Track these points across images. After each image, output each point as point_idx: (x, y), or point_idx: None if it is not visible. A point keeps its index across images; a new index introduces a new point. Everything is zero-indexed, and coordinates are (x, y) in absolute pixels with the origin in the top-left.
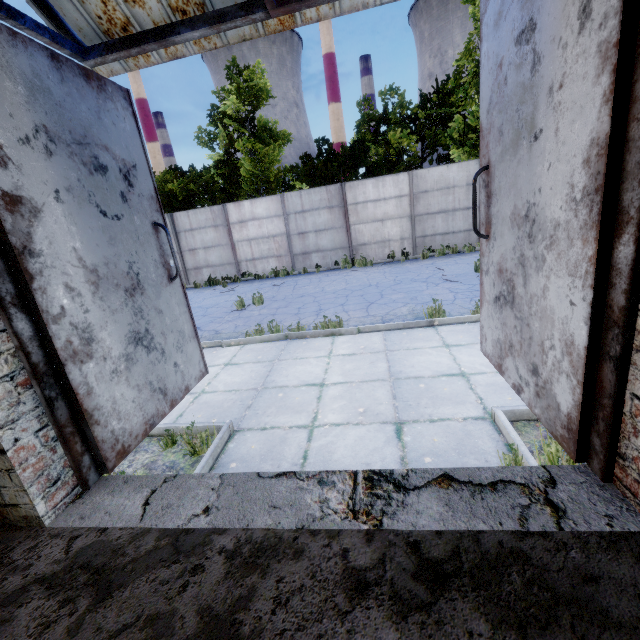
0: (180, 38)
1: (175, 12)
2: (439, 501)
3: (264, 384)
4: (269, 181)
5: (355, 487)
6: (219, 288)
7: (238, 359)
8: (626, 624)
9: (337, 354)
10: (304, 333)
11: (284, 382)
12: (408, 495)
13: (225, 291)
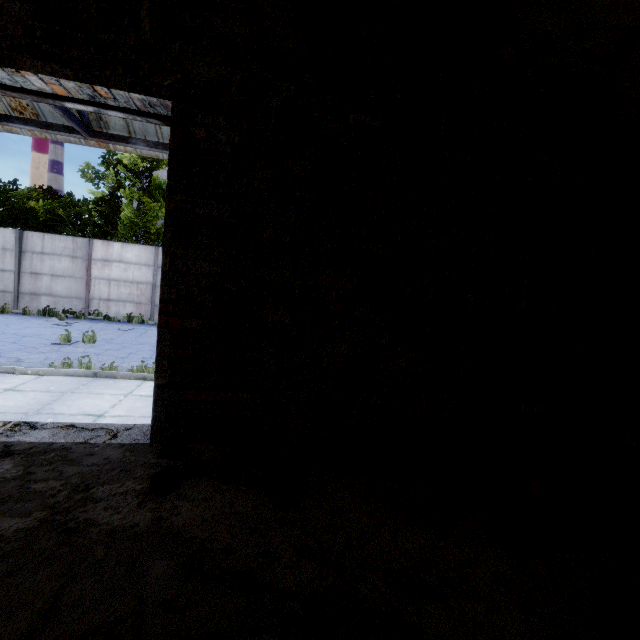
0: (14, 125)
1: (14, 110)
2: (51, 433)
3: (39, 410)
4: (150, 232)
5: (1, 427)
6: (54, 320)
7: (26, 387)
8: (85, 464)
9: (136, 394)
10: (115, 373)
11: (63, 410)
12: (34, 430)
13: (59, 324)
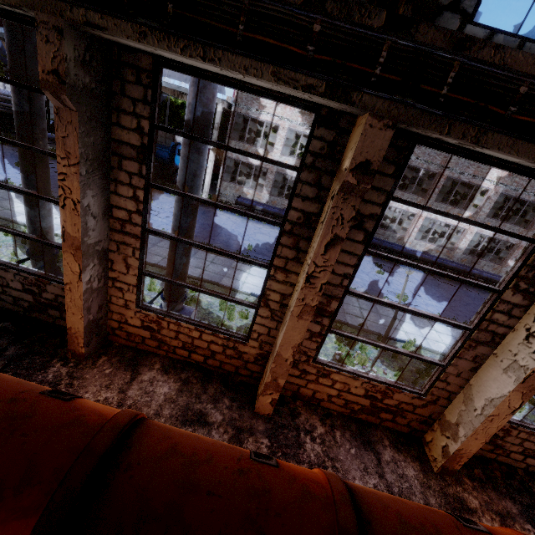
0: None
1: None
2: None
3: None
4: None
5: None
6: None
7: None
8: None
9: None
10: None
11: None
12: None
13: None
